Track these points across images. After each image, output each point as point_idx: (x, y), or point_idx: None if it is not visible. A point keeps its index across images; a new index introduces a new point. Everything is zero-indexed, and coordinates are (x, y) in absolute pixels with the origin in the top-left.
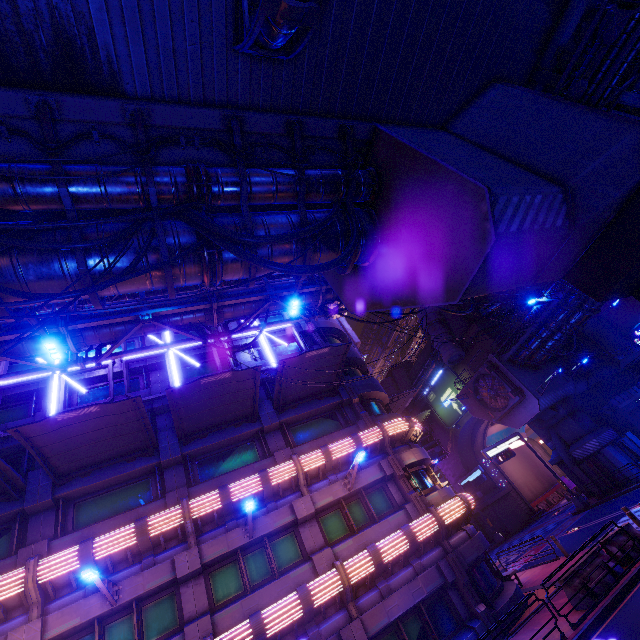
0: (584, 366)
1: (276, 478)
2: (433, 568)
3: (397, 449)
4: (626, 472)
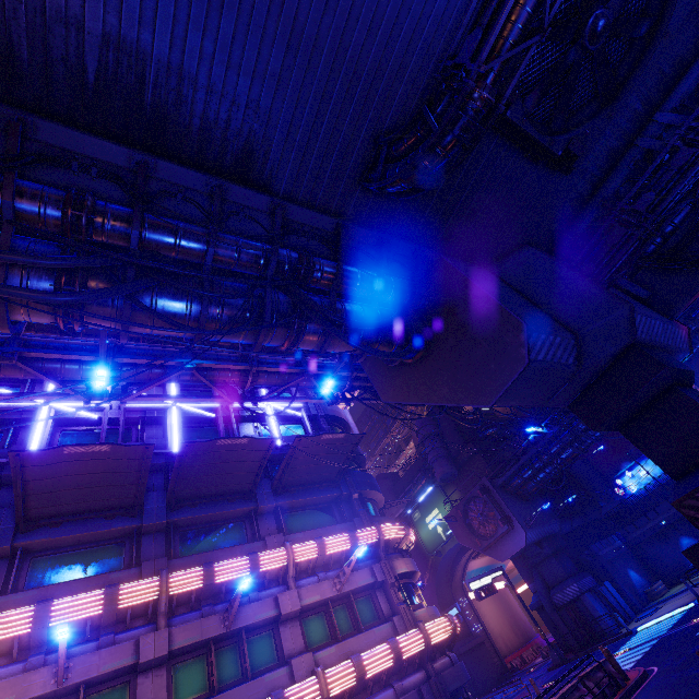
0: (569, 506)
1: (266, 564)
2: (414, 692)
3: (390, 555)
4: (603, 624)
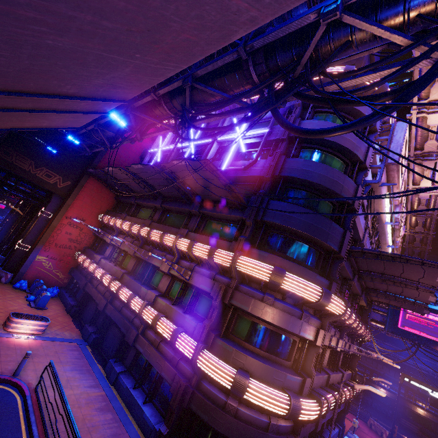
0: None
1: (166, 241)
2: (175, 372)
3: (245, 288)
4: None
